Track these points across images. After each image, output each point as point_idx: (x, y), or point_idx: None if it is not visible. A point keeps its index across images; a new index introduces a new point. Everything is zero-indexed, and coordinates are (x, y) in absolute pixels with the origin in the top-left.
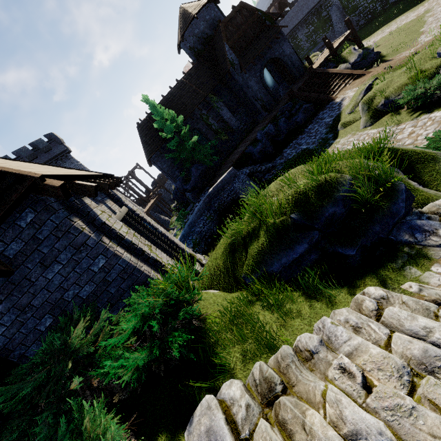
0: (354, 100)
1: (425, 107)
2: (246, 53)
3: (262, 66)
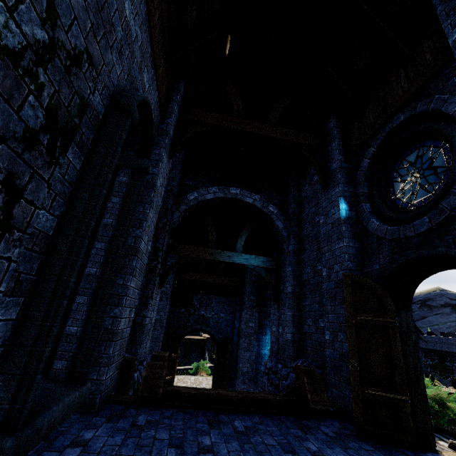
0: None
1: None
2: None
3: None
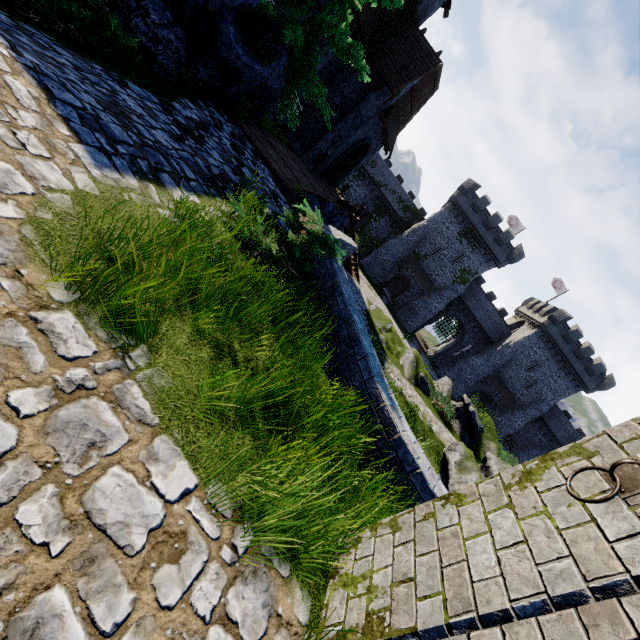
0: (386, 323)
1: (442, 419)
2: (394, 114)
3: (369, 140)
